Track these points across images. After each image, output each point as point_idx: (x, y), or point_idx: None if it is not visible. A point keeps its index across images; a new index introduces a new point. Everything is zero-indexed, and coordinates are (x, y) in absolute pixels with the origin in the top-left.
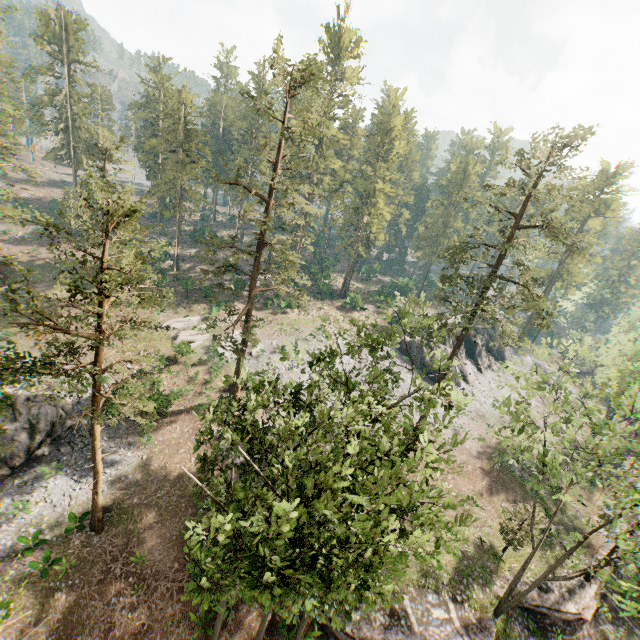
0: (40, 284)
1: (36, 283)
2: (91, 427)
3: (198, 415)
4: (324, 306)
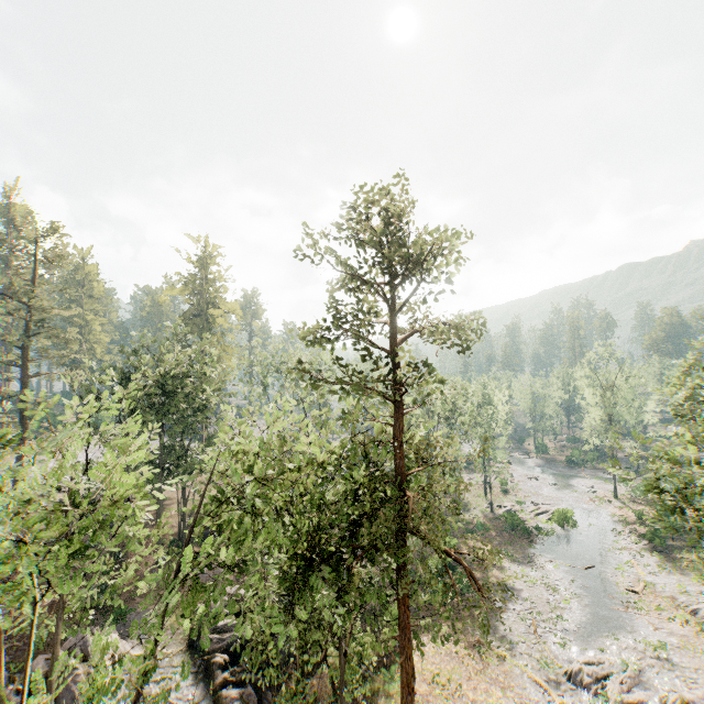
0: None
1: None
2: None
3: None
4: None
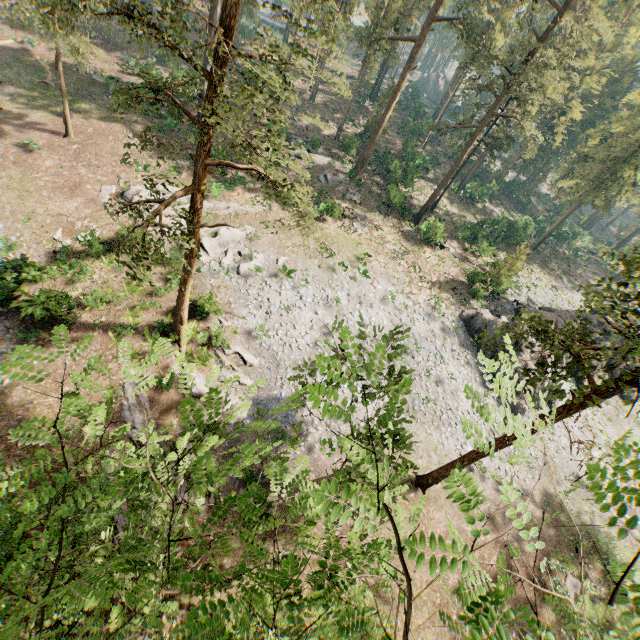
0: (7, 87)
1: (3, 84)
2: None
3: (117, 340)
4: (385, 225)
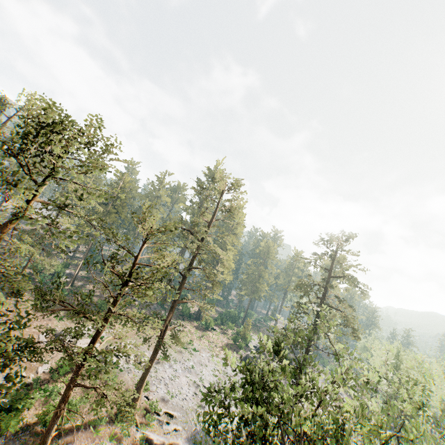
0: None
1: None
2: (48, 431)
3: (95, 431)
4: (186, 325)
